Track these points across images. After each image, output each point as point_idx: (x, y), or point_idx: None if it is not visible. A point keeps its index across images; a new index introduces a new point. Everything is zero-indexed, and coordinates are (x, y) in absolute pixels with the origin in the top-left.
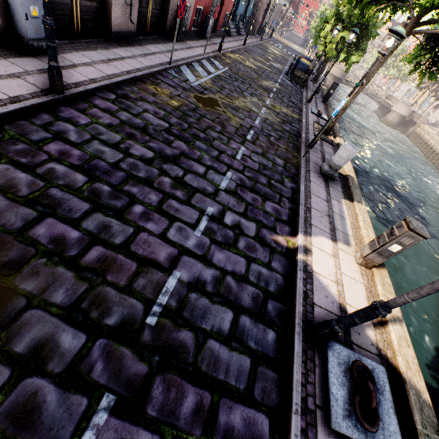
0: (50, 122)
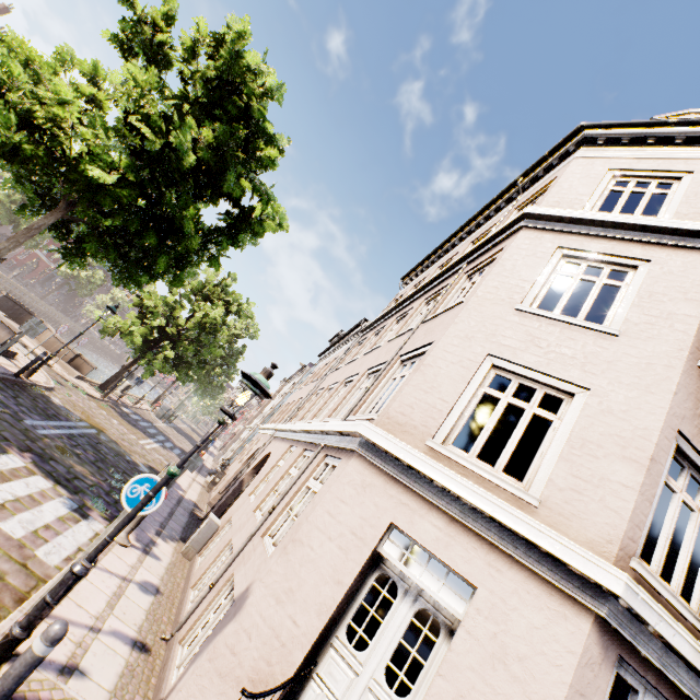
0: None
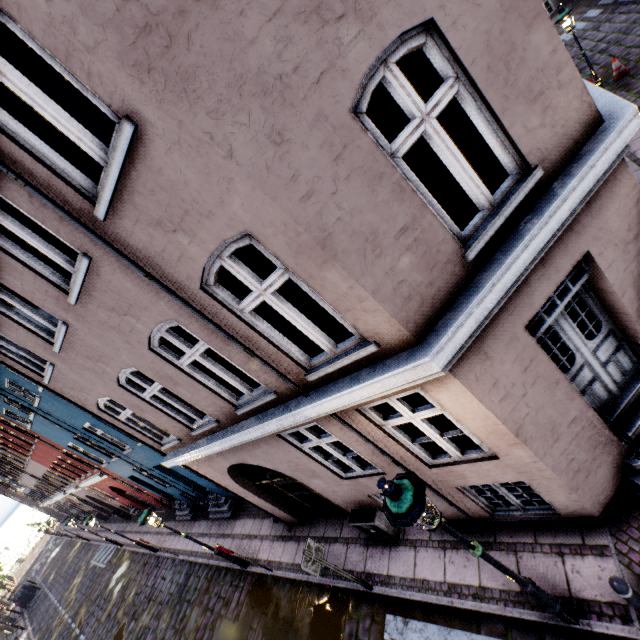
0: (85, 547)
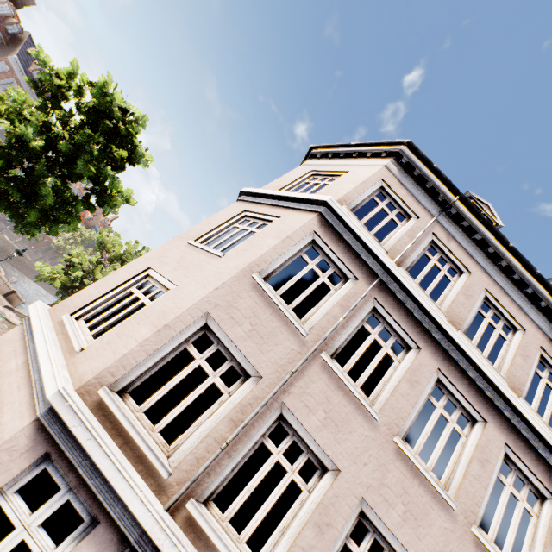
0: None
